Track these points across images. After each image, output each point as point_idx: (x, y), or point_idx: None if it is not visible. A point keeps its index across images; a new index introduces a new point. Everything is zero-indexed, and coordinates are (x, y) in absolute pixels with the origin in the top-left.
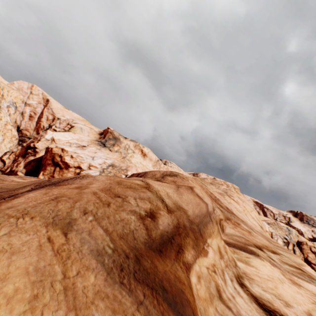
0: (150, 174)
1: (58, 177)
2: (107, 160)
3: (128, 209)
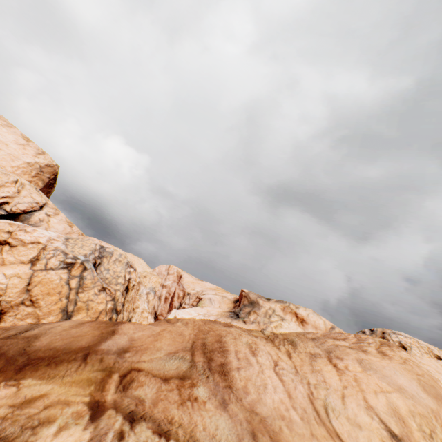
0: None
1: None
2: None
3: None
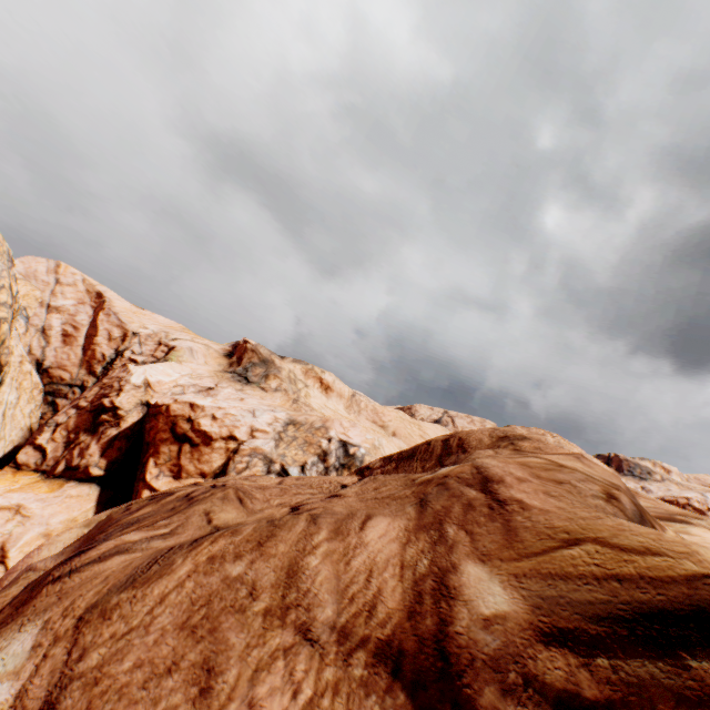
0: (472, 439)
1: (190, 464)
2: (277, 412)
3: (588, 494)
